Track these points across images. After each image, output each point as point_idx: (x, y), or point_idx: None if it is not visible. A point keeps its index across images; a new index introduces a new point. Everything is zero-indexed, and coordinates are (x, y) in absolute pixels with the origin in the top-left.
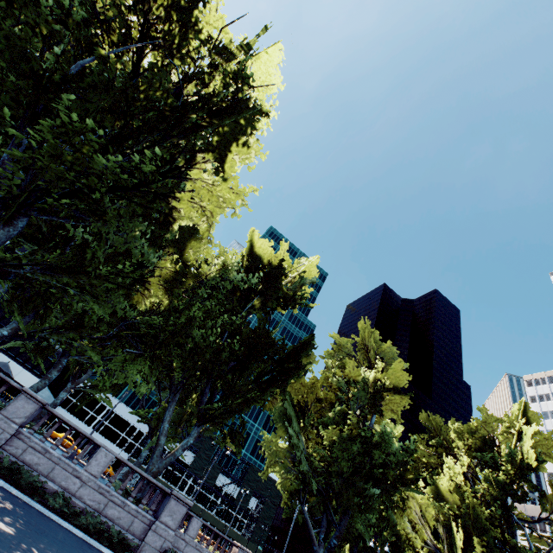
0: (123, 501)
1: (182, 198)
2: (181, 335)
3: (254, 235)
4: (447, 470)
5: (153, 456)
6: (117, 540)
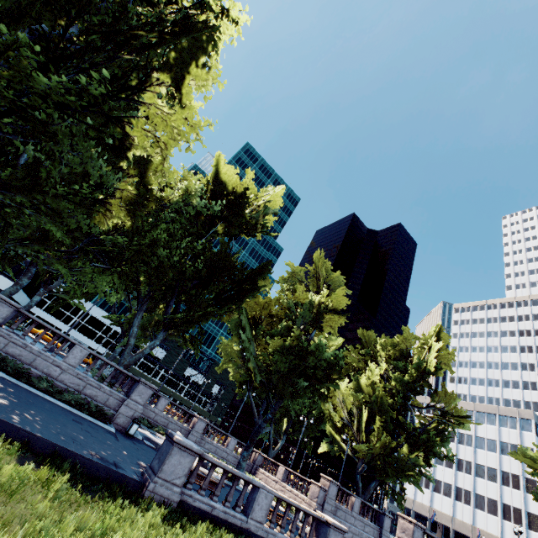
0: (99, 385)
1: (137, 124)
2: (145, 255)
3: (221, 159)
4: (368, 372)
5: (124, 353)
6: (96, 410)
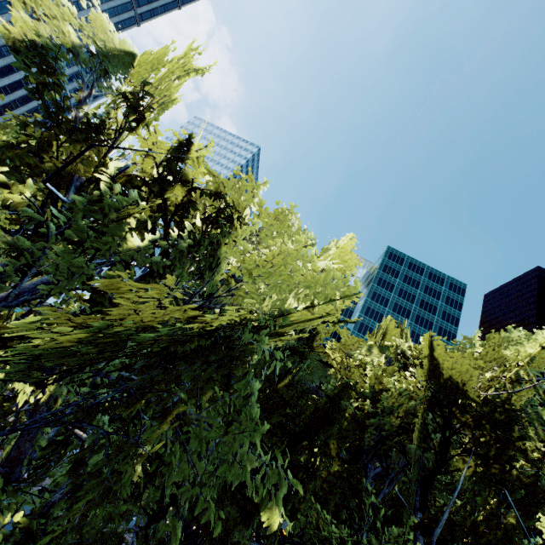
0: None
1: None
2: None
3: None
4: None
5: None
6: None
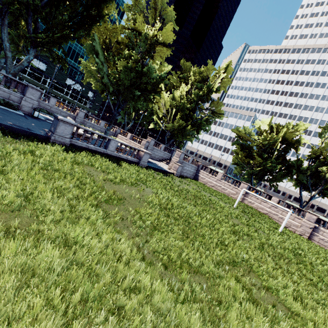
0: None
1: None
2: None
3: None
4: (181, 89)
5: (7, 64)
6: (4, 103)
